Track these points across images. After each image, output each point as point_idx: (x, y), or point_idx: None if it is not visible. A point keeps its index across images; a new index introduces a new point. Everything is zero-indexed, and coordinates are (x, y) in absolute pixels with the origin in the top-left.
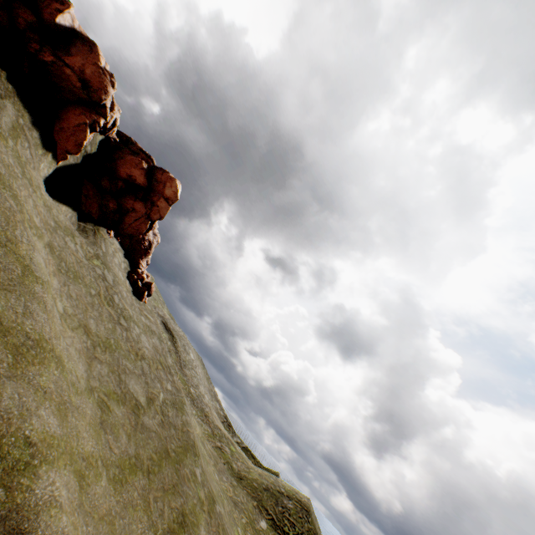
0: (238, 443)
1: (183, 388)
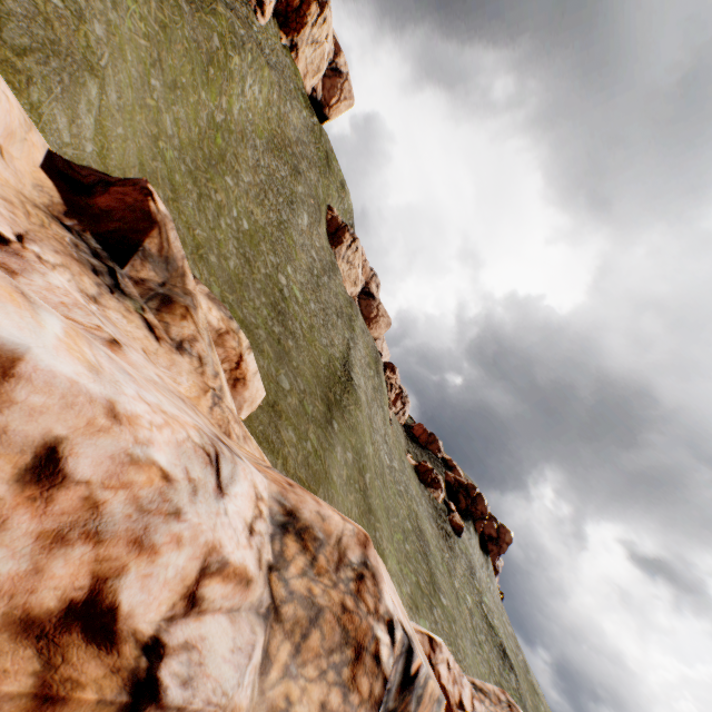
0: None
1: None
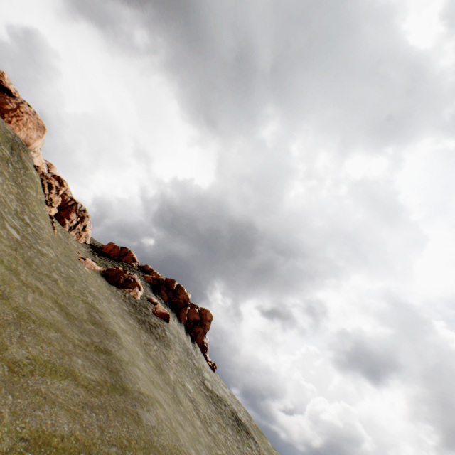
0: None
1: None
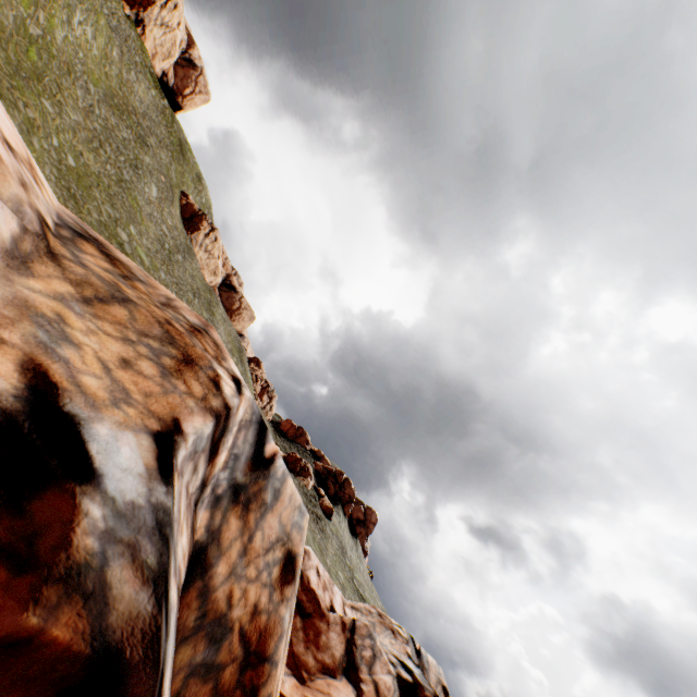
0: None
1: None
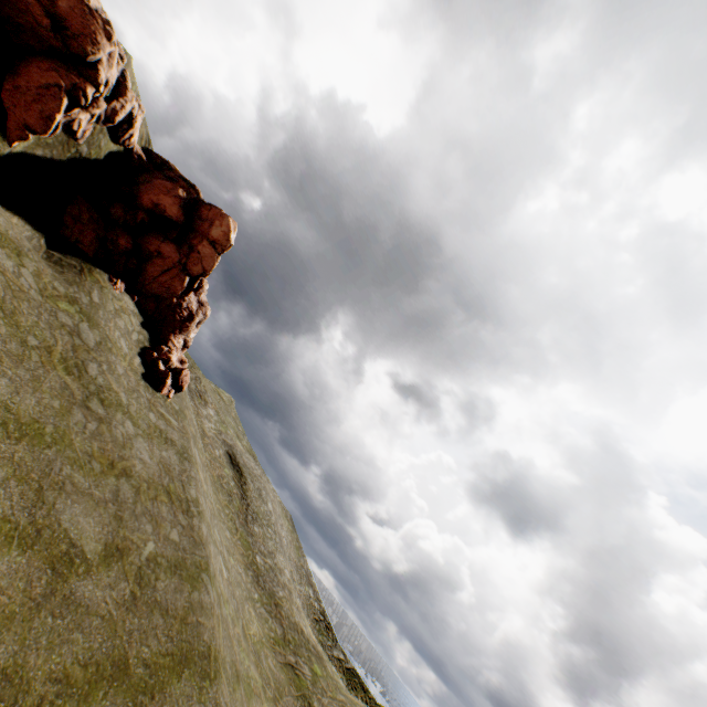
0: (341, 659)
1: (243, 554)
